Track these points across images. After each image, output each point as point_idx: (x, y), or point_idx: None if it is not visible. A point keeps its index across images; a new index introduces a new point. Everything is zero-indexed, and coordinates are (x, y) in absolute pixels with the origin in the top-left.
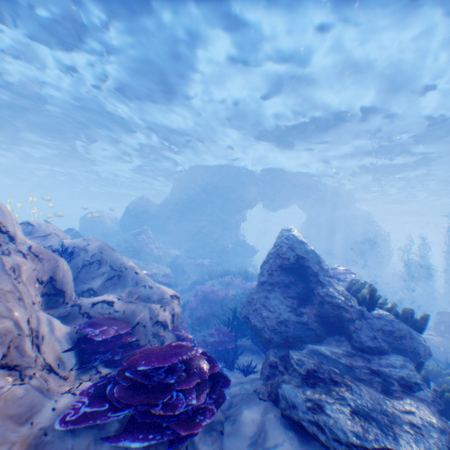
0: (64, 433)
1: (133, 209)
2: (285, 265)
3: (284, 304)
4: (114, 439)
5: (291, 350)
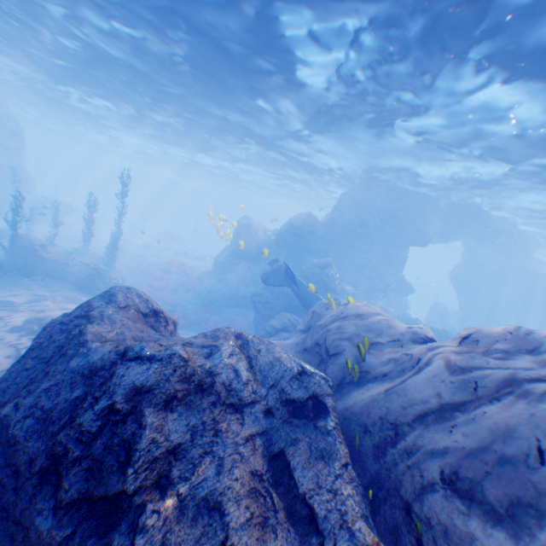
0: None
1: (299, 228)
2: None
3: None
4: None
5: None
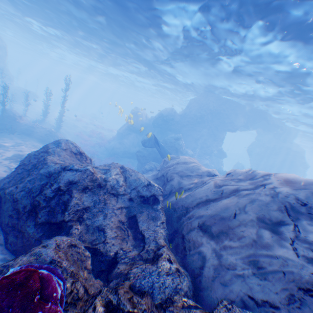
0: None
1: (166, 116)
2: None
3: None
4: None
5: None
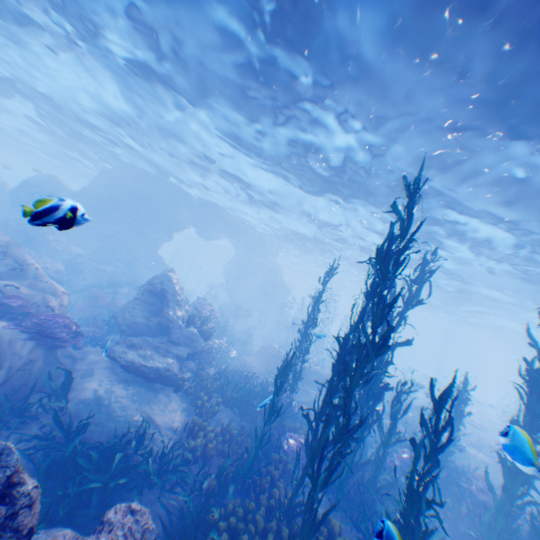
0: (3, 331)
1: (36, 186)
2: (154, 292)
3: (144, 314)
4: (25, 338)
5: (133, 336)
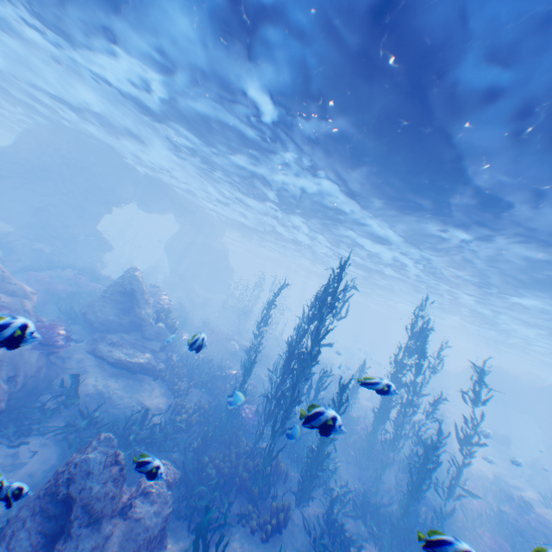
0: None
1: None
2: (124, 291)
3: (115, 312)
4: (31, 349)
5: (109, 334)
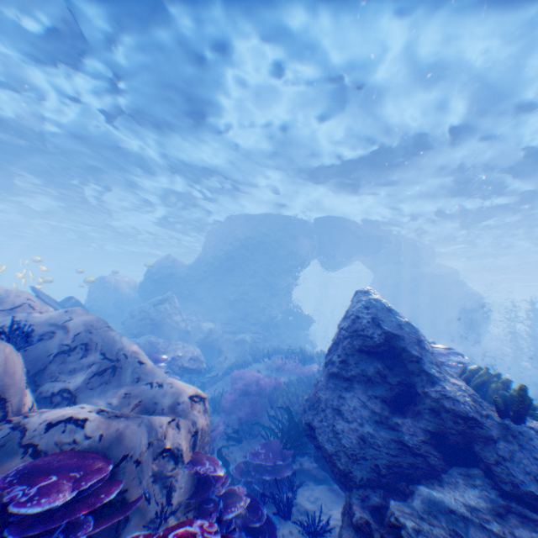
0: None
1: (155, 271)
2: (367, 346)
3: (370, 411)
4: None
5: (394, 502)
